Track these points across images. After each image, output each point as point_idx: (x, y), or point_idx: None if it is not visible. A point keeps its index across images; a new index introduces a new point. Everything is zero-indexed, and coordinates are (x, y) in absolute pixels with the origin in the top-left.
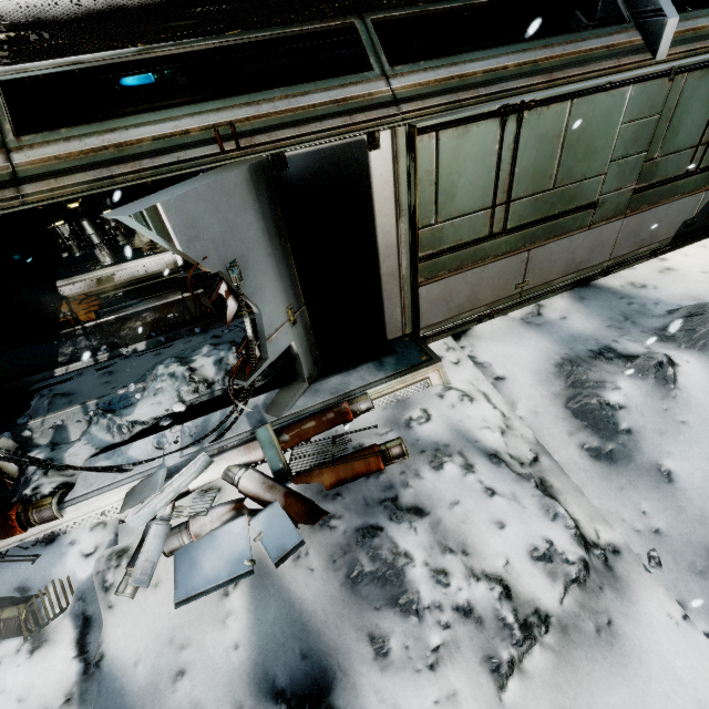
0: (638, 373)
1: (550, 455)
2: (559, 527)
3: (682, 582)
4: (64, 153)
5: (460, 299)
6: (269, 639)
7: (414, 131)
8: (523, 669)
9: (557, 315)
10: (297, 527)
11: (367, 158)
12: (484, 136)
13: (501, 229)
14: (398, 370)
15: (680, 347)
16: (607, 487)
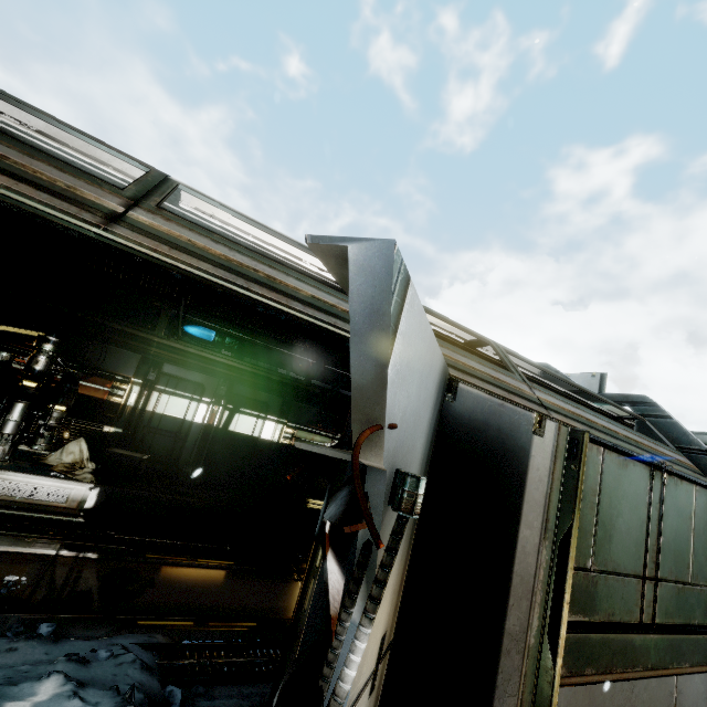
0: None
1: None
2: None
3: None
4: (203, 244)
5: None
6: None
7: (583, 435)
8: None
9: None
10: None
11: (529, 440)
12: (637, 479)
13: (650, 619)
14: None
15: None
16: None
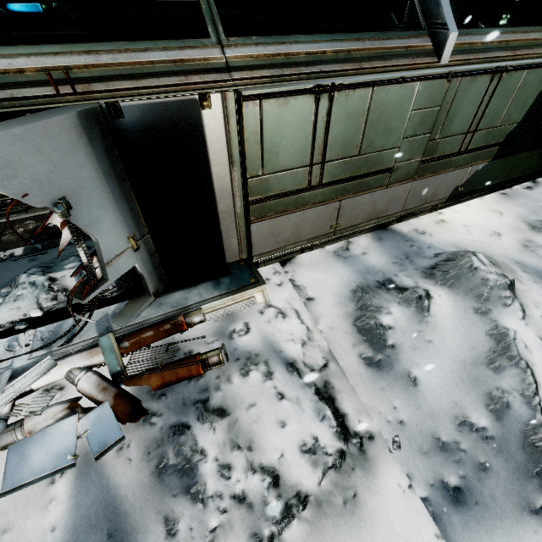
0: (405, 303)
1: (337, 362)
2: (325, 427)
3: (412, 460)
4: None
5: (286, 235)
6: (84, 521)
7: (241, 97)
8: (282, 539)
9: (360, 250)
10: (122, 424)
11: (200, 115)
12: (302, 108)
13: (318, 183)
14: (230, 289)
15: (437, 284)
16: (373, 388)
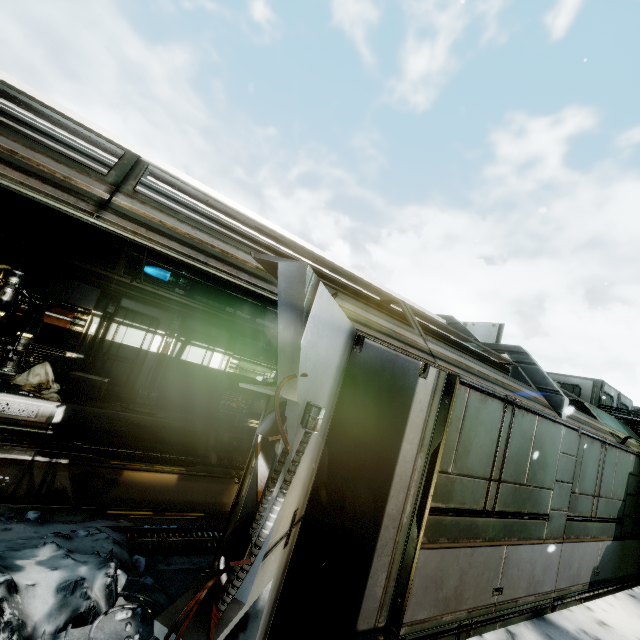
0: None
1: None
2: None
3: None
4: (171, 224)
5: (448, 588)
6: None
7: (455, 379)
8: None
9: None
10: None
11: (415, 381)
12: (494, 411)
13: (491, 508)
14: None
15: None
16: None
